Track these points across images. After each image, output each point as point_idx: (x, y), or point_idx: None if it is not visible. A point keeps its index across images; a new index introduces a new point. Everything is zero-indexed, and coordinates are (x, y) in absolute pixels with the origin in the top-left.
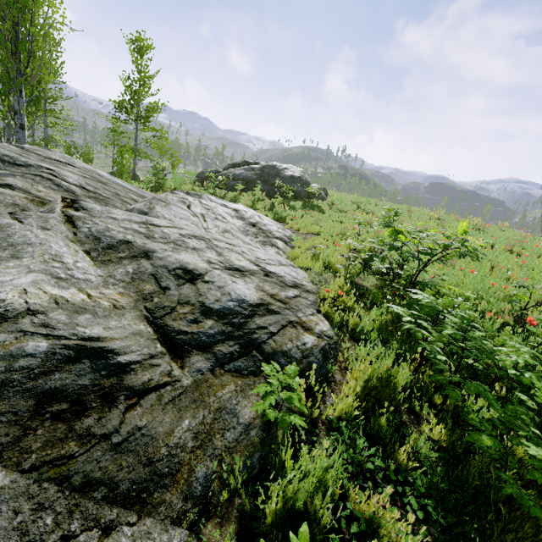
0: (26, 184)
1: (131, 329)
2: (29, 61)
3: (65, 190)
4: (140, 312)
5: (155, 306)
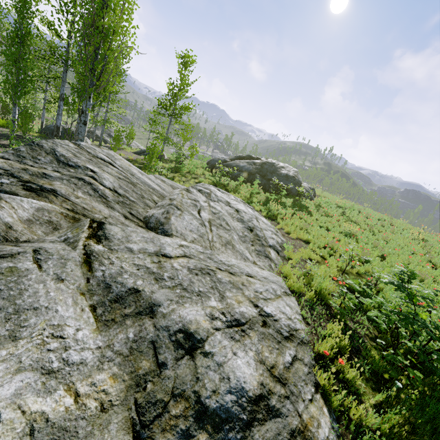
0: (69, 189)
1: None
2: (100, 75)
3: (100, 195)
4: (128, 412)
5: (146, 401)
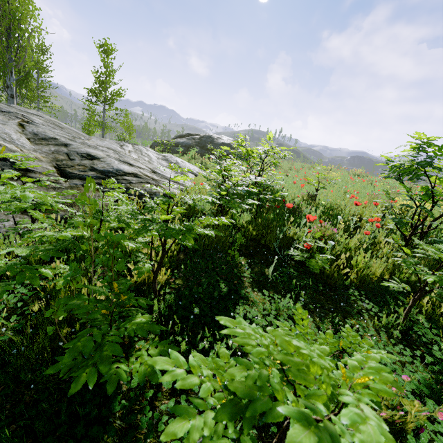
0: (5, 119)
1: (42, 166)
2: (17, 52)
3: None
4: (52, 164)
5: (62, 164)
